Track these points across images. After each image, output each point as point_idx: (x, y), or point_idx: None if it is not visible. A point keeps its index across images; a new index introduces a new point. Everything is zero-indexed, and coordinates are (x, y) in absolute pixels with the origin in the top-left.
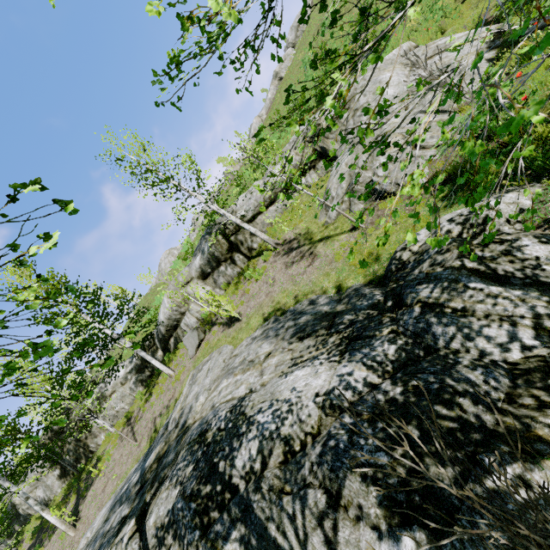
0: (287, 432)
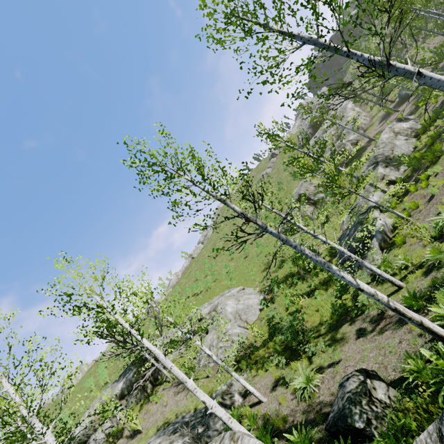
0: None
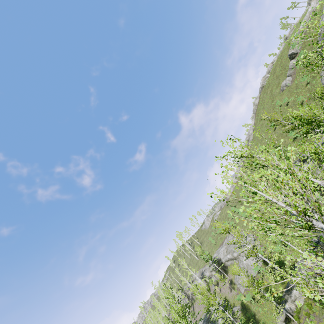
0: None
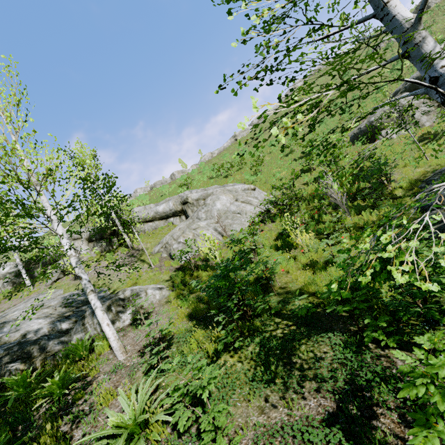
0: (3, 338)
